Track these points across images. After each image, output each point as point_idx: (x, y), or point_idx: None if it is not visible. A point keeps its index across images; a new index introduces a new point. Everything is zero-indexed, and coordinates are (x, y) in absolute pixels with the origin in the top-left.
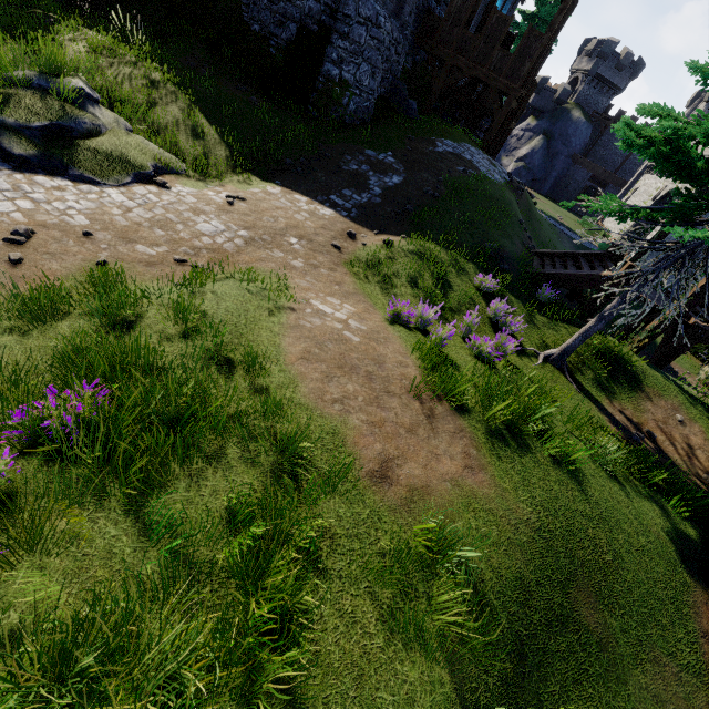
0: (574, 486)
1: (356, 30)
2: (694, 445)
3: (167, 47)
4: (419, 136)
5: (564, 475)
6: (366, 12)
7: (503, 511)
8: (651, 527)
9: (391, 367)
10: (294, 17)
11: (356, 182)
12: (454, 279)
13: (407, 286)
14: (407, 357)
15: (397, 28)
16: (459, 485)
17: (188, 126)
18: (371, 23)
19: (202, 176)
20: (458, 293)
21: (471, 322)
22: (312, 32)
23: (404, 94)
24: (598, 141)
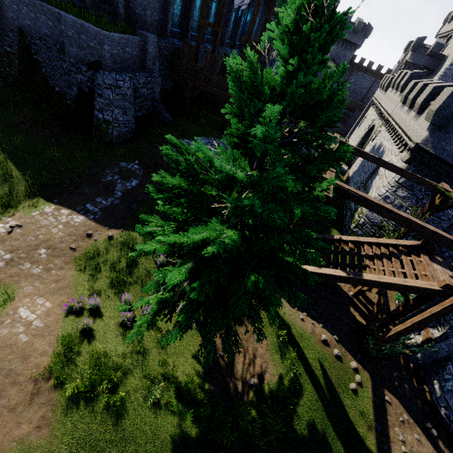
0: (111, 422)
1: (105, 92)
2: (257, 355)
3: (5, 110)
4: (164, 141)
5: (107, 416)
6: (108, 82)
7: (45, 452)
8: (162, 435)
9: (32, 359)
10: (74, 83)
11: (107, 190)
12: (141, 259)
13: (108, 270)
14: (52, 346)
15: (143, 76)
16: (23, 442)
17: (2, 174)
18: (114, 87)
19: (4, 209)
20: (140, 269)
21: (126, 299)
22: (86, 92)
23: (161, 110)
24: (350, 80)
